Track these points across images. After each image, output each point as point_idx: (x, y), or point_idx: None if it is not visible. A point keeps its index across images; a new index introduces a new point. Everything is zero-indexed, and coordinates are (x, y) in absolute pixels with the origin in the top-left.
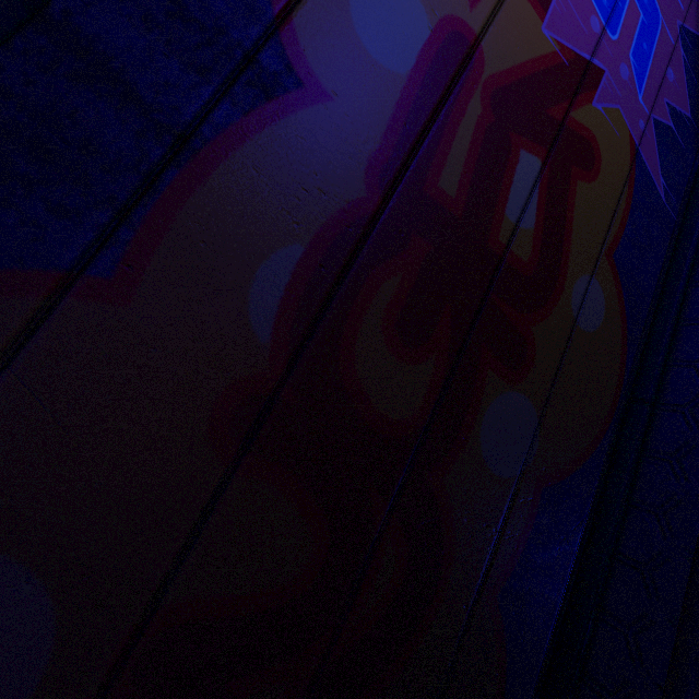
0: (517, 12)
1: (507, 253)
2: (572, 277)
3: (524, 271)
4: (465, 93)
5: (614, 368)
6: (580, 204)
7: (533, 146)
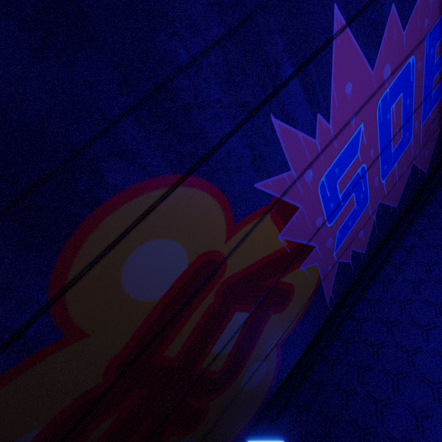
0: (262, 232)
1: (205, 372)
2: (248, 366)
3: (214, 376)
4: (204, 294)
5: (259, 400)
6: (268, 326)
7: (246, 307)
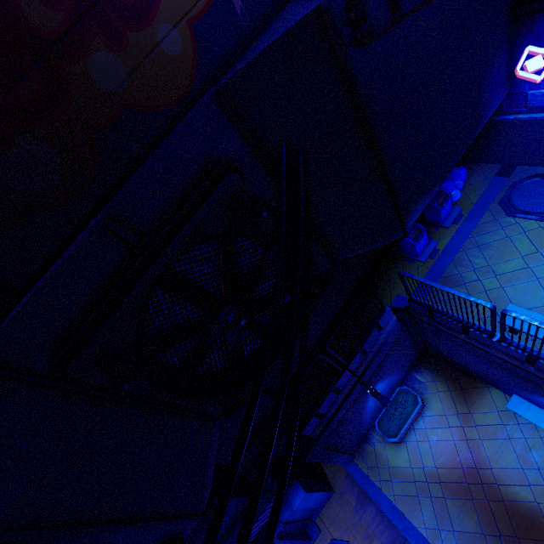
0: None
1: None
2: (160, 22)
3: (125, 2)
4: None
5: (184, 80)
6: None
7: None
